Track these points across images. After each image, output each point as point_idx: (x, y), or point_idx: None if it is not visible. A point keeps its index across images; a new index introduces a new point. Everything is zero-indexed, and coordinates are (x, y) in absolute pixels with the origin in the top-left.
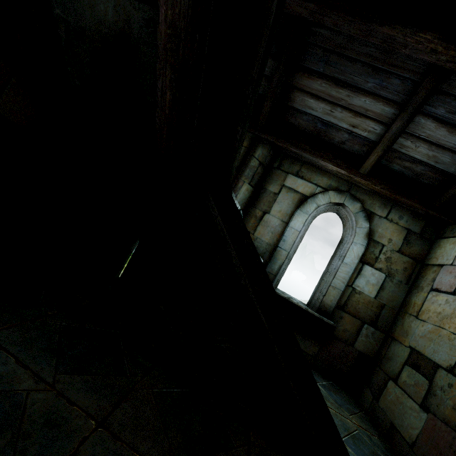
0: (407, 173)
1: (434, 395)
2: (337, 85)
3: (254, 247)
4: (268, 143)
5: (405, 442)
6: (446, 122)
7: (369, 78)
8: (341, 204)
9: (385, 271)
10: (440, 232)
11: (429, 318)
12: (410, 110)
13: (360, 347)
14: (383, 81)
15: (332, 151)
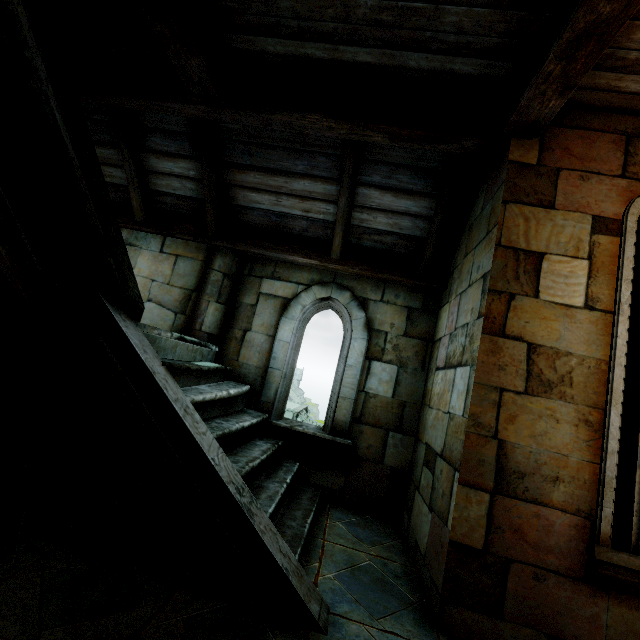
0: (381, 247)
1: (435, 488)
2: (270, 174)
3: (154, 378)
4: (229, 250)
5: (421, 557)
6: (387, 187)
7: (296, 161)
8: (328, 298)
9: (395, 362)
10: (440, 301)
11: (434, 403)
12: (346, 184)
13: (391, 462)
14: (311, 161)
15: (298, 242)
